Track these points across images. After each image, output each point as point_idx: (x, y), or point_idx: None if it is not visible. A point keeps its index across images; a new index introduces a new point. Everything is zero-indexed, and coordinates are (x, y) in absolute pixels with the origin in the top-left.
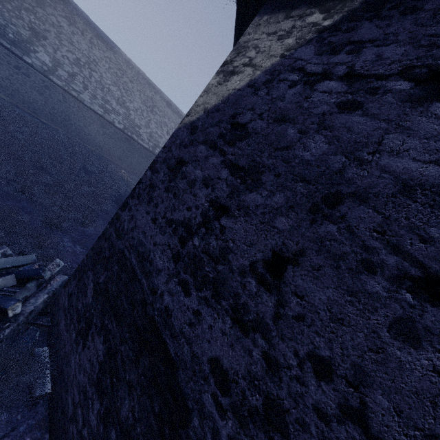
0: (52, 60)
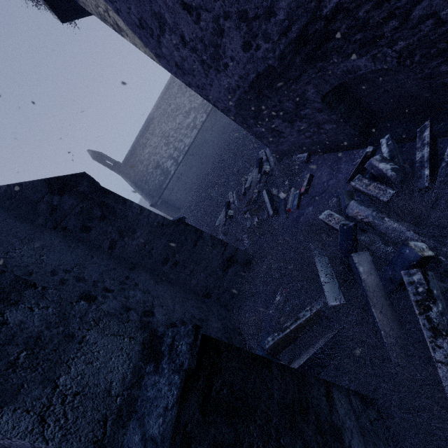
0: (169, 159)
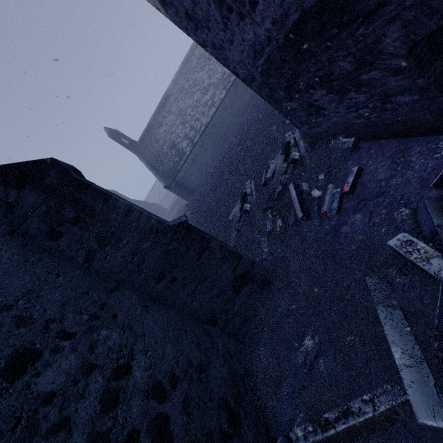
0: (185, 140)
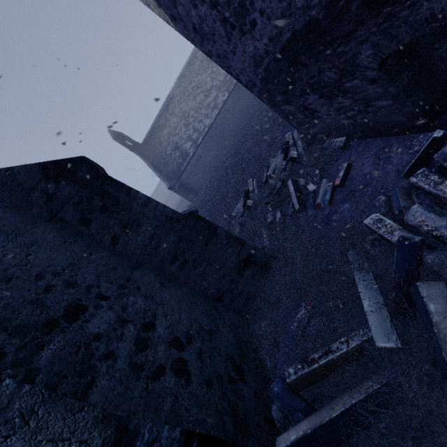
0: (188, 141)
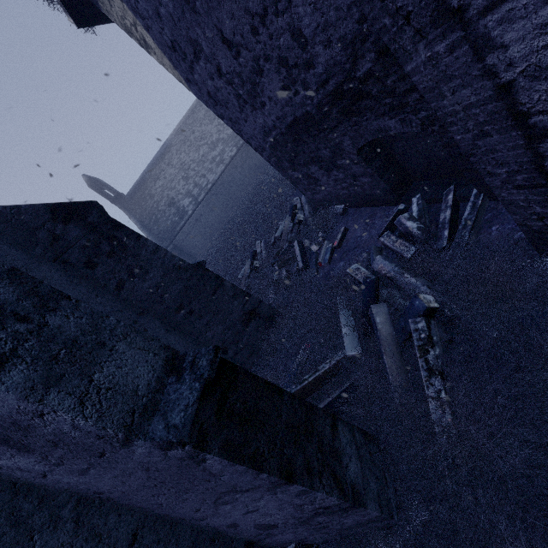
0: (187, 197)
